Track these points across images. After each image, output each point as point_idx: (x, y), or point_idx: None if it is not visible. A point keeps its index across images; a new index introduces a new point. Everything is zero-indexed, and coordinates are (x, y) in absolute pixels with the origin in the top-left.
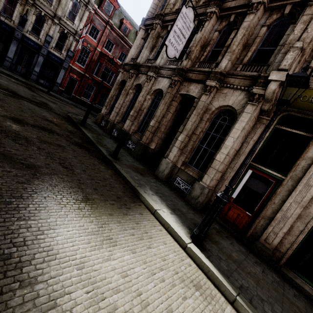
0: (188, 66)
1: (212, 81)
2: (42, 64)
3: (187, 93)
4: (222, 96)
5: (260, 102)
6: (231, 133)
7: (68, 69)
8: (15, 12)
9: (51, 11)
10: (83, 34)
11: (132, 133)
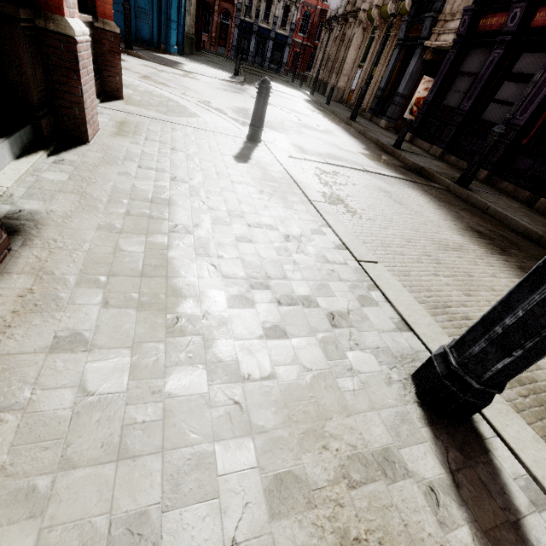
0: (349, 9)
1: (350, 19)
2: (272, 48)
3: (345, 32)
4: (355, 27)
5: (361, 25)
6: (349, 50)
7: (292, 44)
8: (253, 8)
9: None
10: (301, 0)
11: (323, 79)
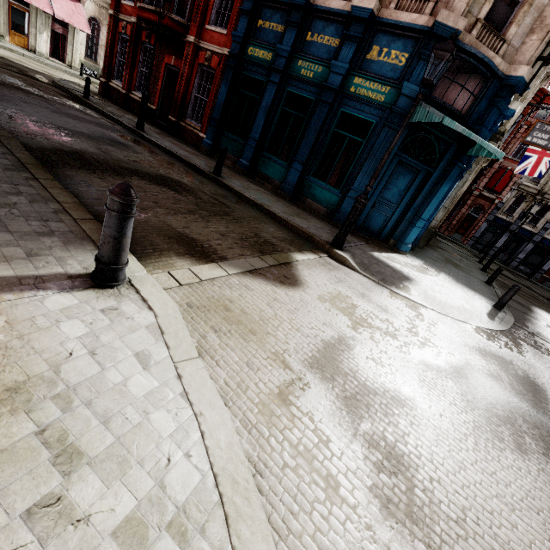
0: None
1: None
2: (529, 250)
3: None
4: None
5: None
6: None
7: None
8: (517, 209)
9: None
10: None
11: None
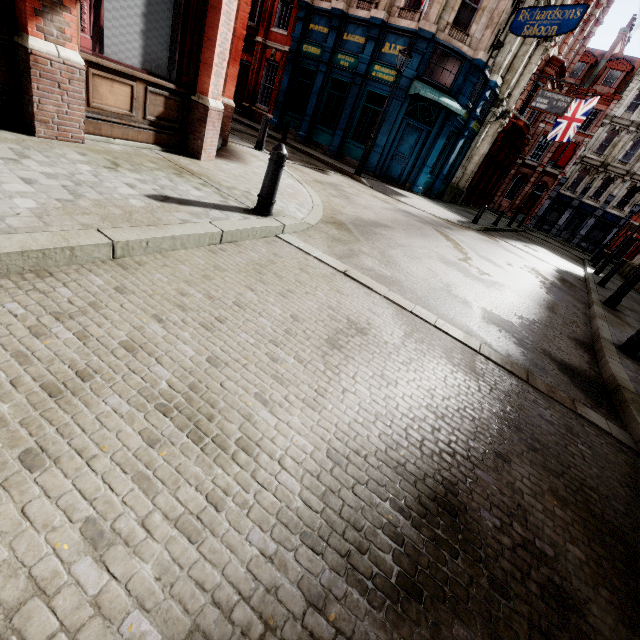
0: None
1: None
2: (591, 226)
3: None
4: None
5: None
6: None
7: (626, 227)
8: (581, 184)
9: (623, 170)
10: None
11: None
